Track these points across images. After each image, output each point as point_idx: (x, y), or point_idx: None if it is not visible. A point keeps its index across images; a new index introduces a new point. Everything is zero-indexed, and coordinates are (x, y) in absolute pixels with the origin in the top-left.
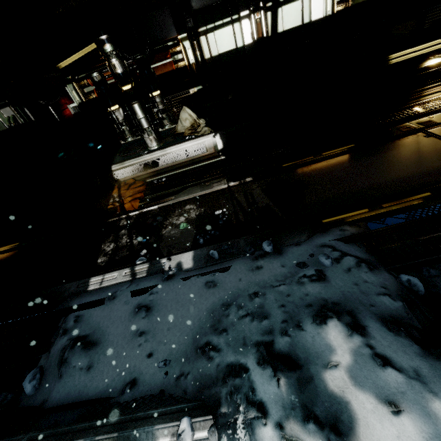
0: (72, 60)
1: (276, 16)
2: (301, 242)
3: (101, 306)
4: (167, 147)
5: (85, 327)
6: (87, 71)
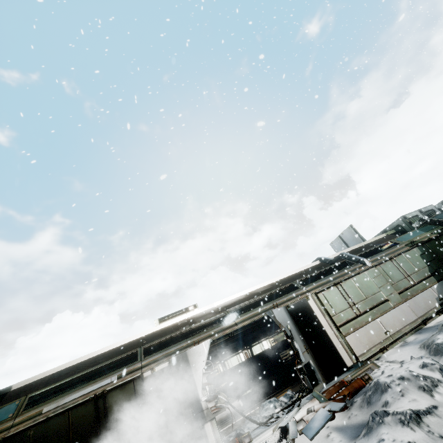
0: None
1: (252, 350)
2: None
3: None
4: None
5: None
6: None
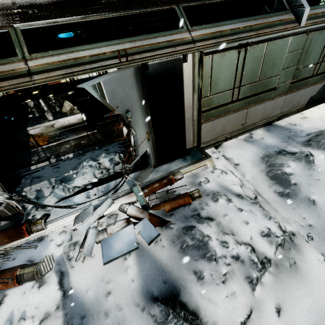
0: None
1: None
2: (107, 146)
3: (39, 171)
4: (58, 119)
5: (35, 176)
6: None
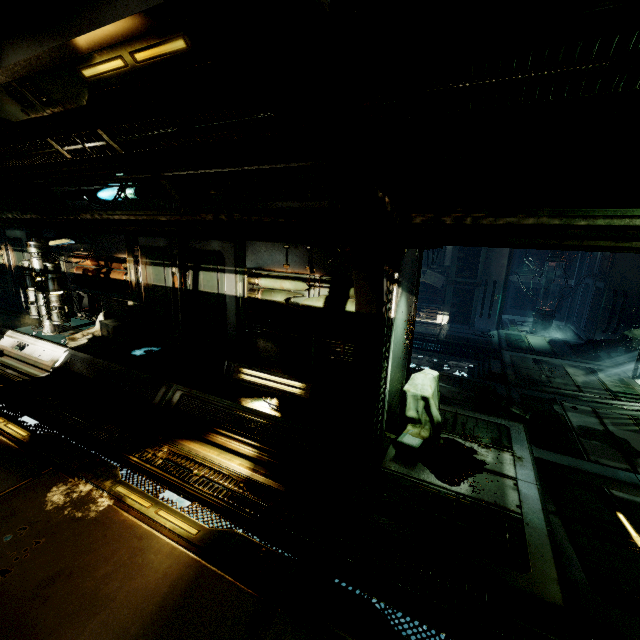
0: (51, 244)
1: (198, 276)
2: None
3: None
4: (42, 339)
5: None
6: (79, 253)
